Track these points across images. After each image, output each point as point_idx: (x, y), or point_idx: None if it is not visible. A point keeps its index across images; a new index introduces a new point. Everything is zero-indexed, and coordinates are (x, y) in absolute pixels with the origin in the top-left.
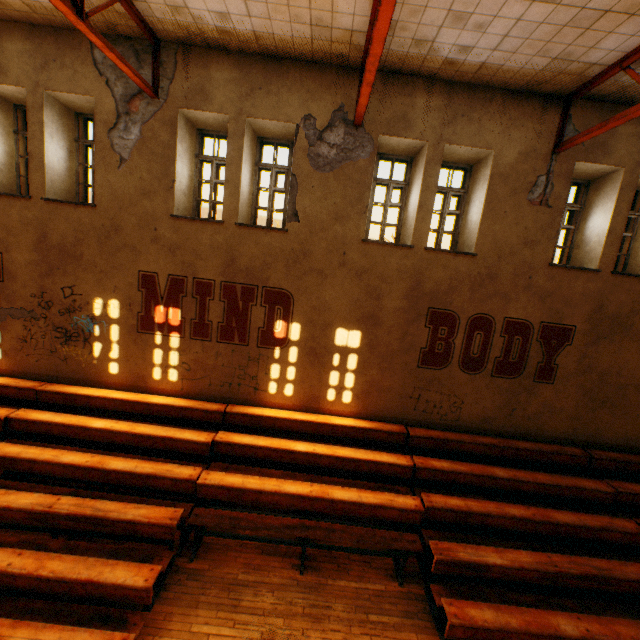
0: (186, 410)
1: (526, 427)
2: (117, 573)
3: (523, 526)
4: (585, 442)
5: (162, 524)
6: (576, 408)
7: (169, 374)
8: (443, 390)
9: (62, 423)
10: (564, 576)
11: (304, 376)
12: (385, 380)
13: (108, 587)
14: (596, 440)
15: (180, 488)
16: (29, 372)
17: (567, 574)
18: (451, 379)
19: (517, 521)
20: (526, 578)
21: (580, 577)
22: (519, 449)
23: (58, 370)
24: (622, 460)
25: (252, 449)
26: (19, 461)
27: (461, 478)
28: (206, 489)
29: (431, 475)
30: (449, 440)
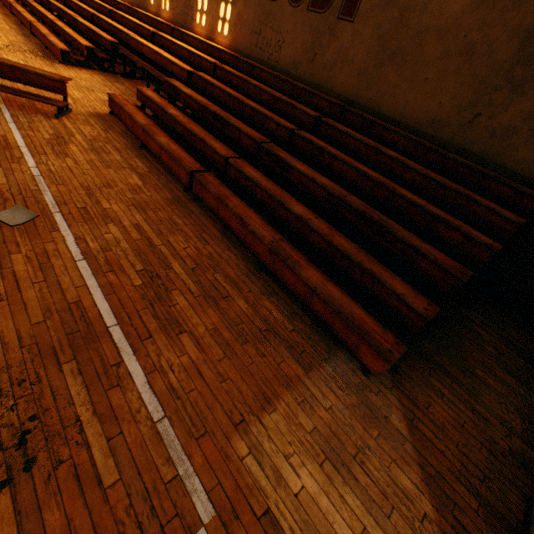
0: (162, 25)
1: (320, 79)
2: (83, 42)
3: (229, 102)
4: (363, 108)
5: (106, 39)
6: (366, 60)
7: (167, 5)
8: (274, 27)
9: (120, 14)
10: (208, 113)
11: (210, 8)
12: (245, 13)
13: (79, 45)
14: (374, 108)
15: (128, 42)
16: (134, 3)
17: (209, 111)
18: (281, 14)
19: (226, 97)
20: (194, 109)
21: (214, 117)
22: (294, 86)
23: (140, 2)
24: (368, 118)
25: (164, 41)
26: (100, 20)
27: (234, 81)
28: (131, 41)
29: (222, 75)
30: (256, 68)
